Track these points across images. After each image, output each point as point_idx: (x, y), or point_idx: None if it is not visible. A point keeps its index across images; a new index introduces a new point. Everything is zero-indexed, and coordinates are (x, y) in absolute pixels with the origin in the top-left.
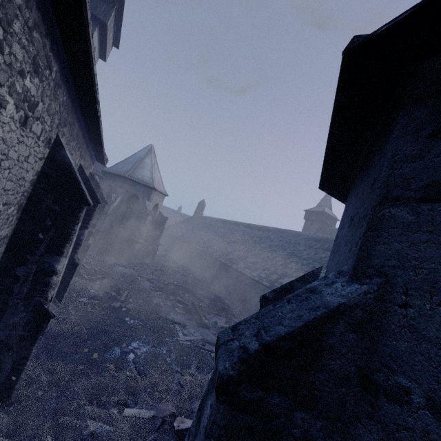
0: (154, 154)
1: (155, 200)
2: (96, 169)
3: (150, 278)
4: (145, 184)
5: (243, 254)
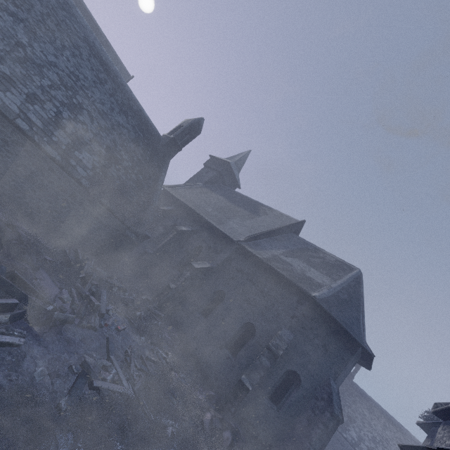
0: None
1: None
2: None
3: None
4: None
5: None
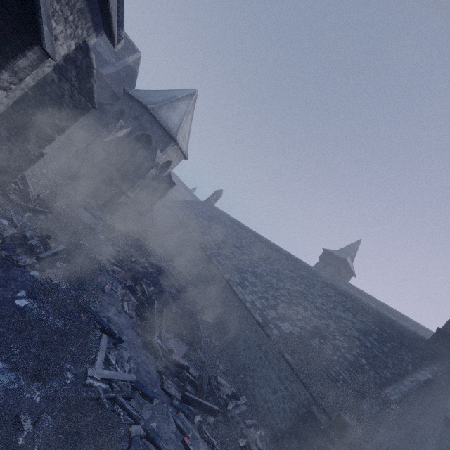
0: (194, 102)
1: (170, 155)
2: (119, 89)
3: (117, 244)
4: (166, 128)
5: (242, 266)
